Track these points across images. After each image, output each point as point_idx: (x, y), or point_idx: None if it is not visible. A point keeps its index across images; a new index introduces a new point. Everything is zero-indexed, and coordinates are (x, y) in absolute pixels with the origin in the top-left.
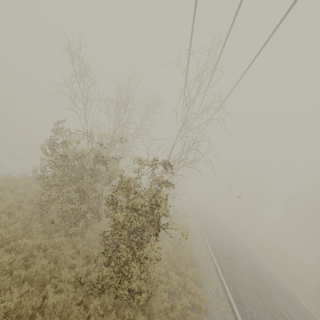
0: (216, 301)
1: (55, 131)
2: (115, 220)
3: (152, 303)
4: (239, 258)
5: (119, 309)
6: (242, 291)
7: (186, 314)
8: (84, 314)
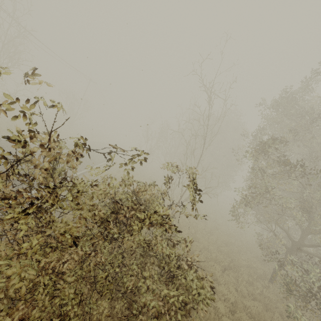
0: None
1: None
2: None
3: None
4: None
5: None
6: None
7: None
8: None
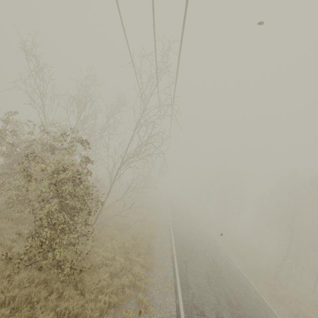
0: (162, 284)
1: (5, 120)
2: (38, 192)
3: (86, 279)
4: (201, 251)
5: (50, 284)
6: (192, 276)
7: (123, 292)
8: (8, 286)
